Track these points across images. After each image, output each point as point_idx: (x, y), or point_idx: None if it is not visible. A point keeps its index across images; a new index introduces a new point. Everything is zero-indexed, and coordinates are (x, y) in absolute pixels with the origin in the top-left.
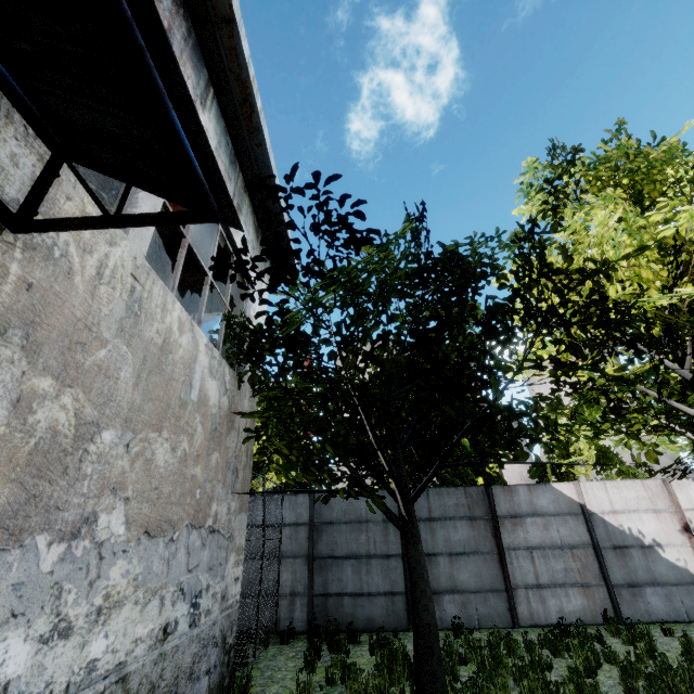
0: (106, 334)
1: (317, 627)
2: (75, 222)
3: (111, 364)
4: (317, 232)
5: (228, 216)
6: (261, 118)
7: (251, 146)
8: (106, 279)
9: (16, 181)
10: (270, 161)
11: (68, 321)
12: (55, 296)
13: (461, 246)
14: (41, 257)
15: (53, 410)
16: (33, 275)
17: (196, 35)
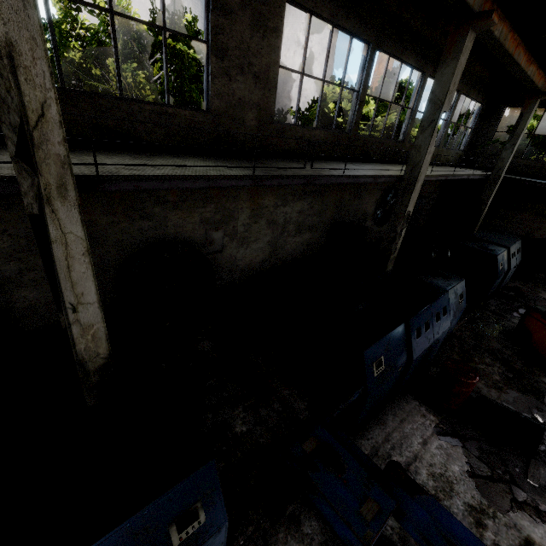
0: None
1: None
2: None
3: None
4: None
5: None
6: None
7: None
8: None
9: None
10: None
11: None
12: None
13: None
14: None
15: None
16: None
17: None
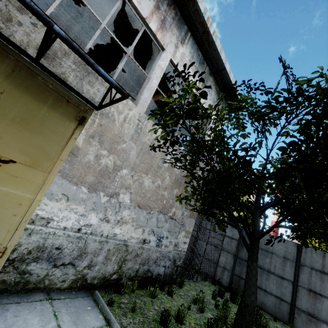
0: (126, 139)
1: (231, 288)
2: (104, 105)
3: (127, 149)
4: (225, 89)
5: (130, 95)
6: (214, 36)
7: (210, 52)
8: (127, 121)
9: (99, 96)
10: (220, 56)
11: (113, 135)
12: (109, 128)
13: (312, 79)
14: (105, 116)
15: (107, 160)
16: (102, 122)
17: (181, 12)
